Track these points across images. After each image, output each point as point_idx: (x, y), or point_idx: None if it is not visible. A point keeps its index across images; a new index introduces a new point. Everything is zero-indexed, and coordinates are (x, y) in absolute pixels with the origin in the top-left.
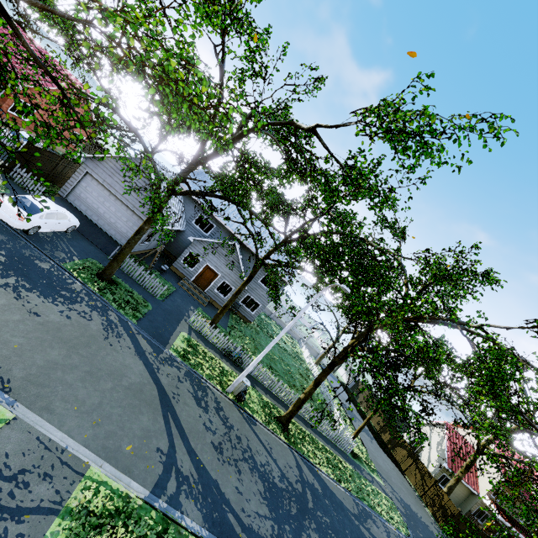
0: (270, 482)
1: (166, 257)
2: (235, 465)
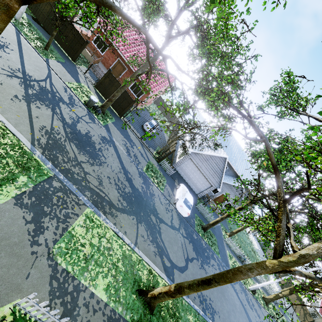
0: None
1: None
2: None
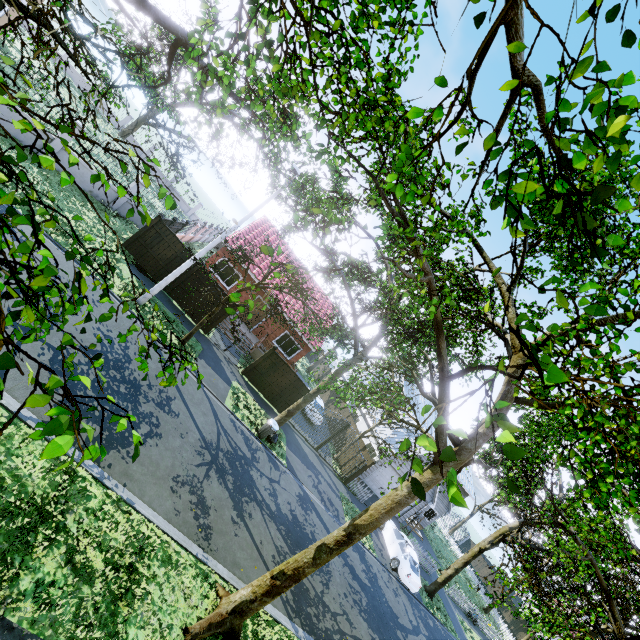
0: None
1: None
2: None
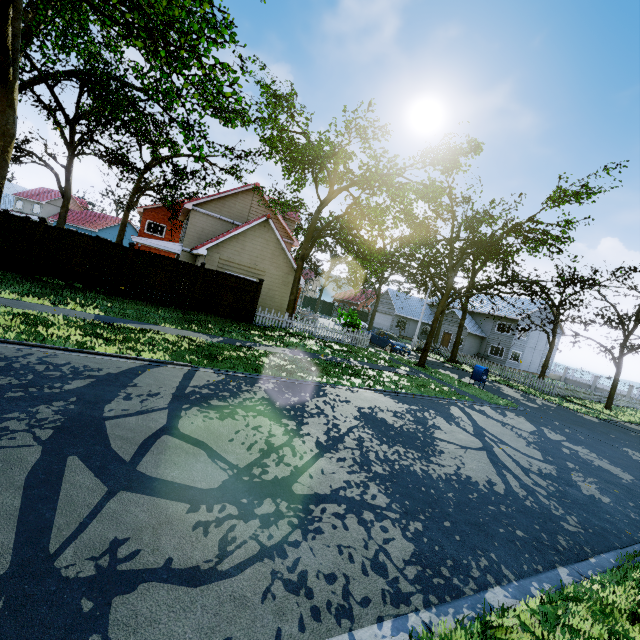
0: None
1: None
2: None
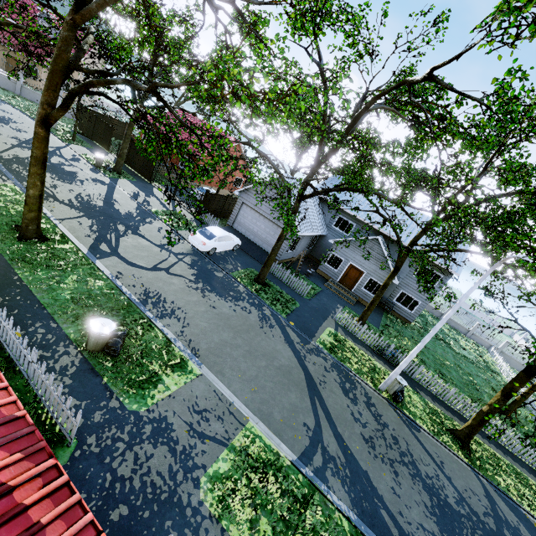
0: (440, 498)
1: (313, 263)
2: (390, 464)
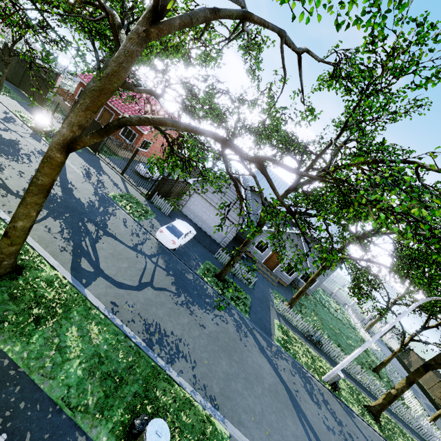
0: None
1: (239, 241)
2: None
